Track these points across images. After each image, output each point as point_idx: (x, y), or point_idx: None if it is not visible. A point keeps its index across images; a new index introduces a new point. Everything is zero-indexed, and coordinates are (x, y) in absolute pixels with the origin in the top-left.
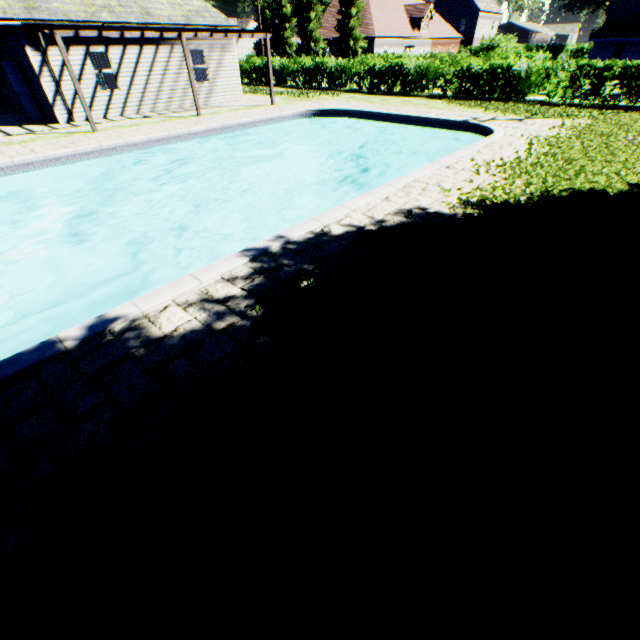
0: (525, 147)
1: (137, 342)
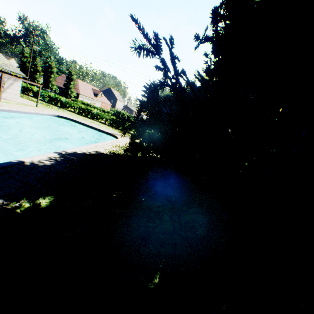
0: (125, 143)
1: (37, 164)
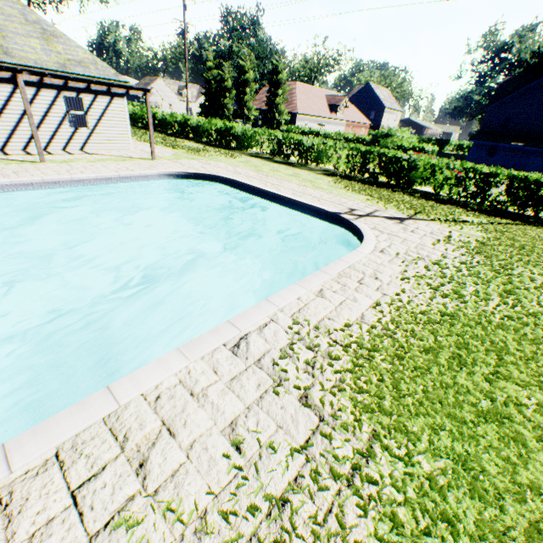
0: (396, 284)
1: None
